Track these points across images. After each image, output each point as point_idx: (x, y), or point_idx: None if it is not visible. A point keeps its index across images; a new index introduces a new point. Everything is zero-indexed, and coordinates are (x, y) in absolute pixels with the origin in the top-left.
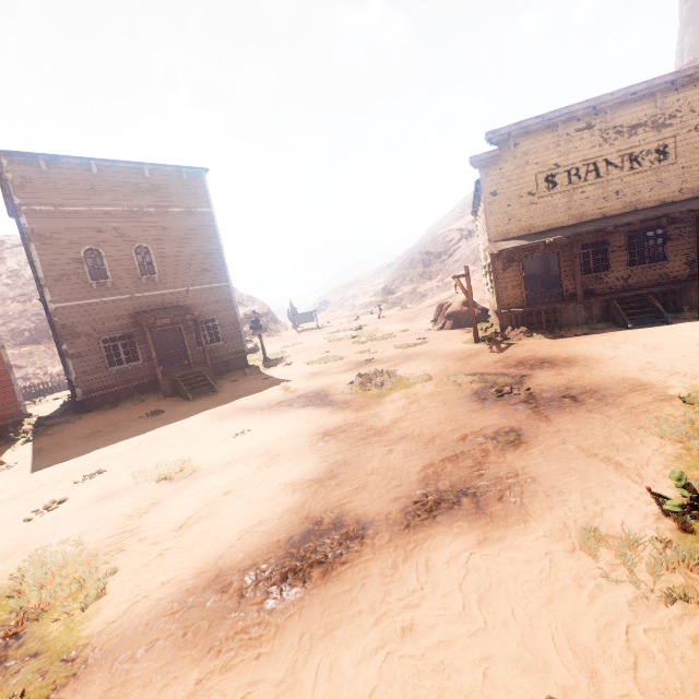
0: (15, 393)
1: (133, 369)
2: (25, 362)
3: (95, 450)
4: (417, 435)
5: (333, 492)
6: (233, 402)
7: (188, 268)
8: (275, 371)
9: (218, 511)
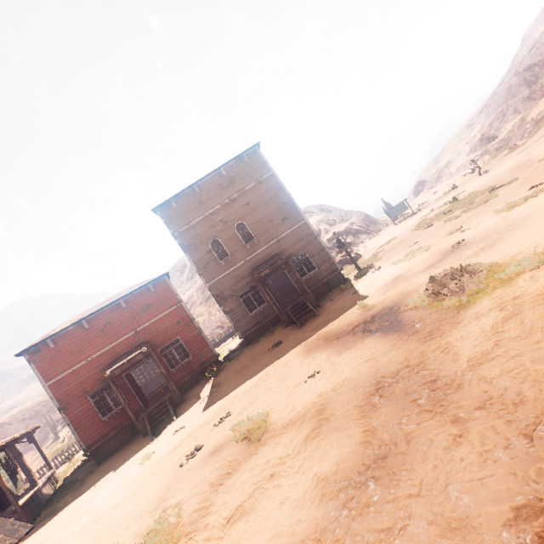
0: (208, 344)
1: (264, 310)
2: None
3: (237, 387)
4: (511, 401)
5: (359, 522)
6: (322, 328)
7: (272, 223)
8: (364, 282)
9: (257, 506)
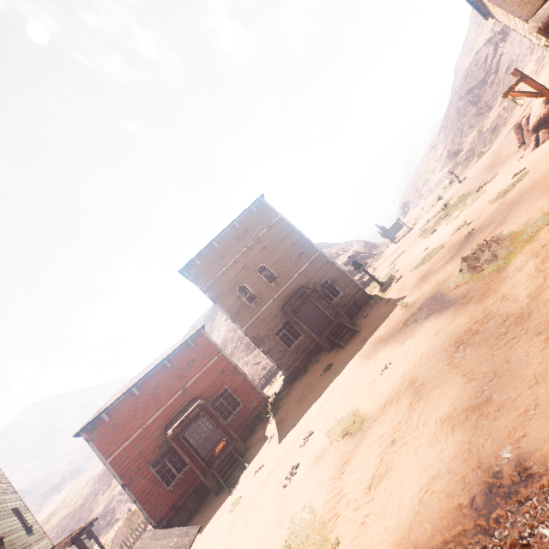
0: (255, 388)
1: (301, 342)
2: (259, 359)
3: (304, 413)
4: None
5: (497, 422)
6: (371, 337)
7: (290, 260)
8: (392, 291)
9: (393, 465)
